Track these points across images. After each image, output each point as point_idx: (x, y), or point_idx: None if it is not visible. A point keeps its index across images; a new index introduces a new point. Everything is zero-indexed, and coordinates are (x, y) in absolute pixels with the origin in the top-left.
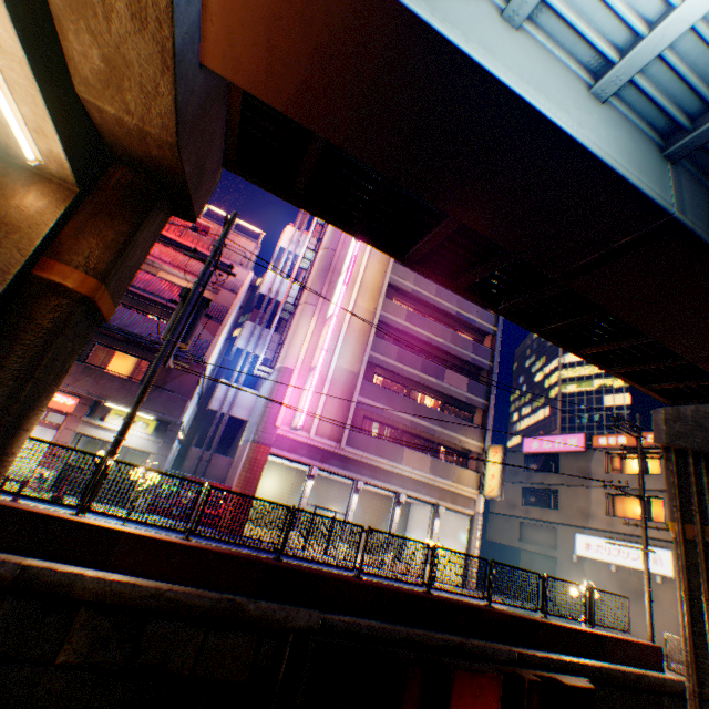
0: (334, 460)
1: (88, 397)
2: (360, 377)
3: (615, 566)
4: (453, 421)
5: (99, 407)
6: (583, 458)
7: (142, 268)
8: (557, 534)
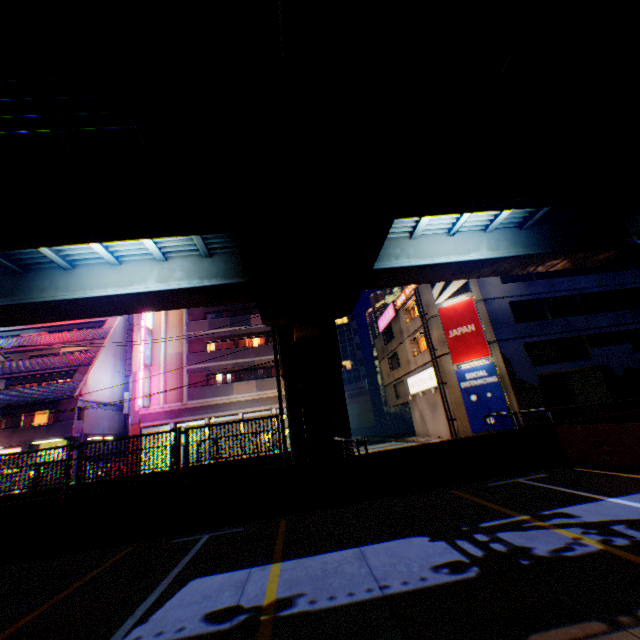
0: (185, 413)
1: (27, 443)
2: (185, 354)
3: (424, 392)
4: (268, 348)
5: (35, 446)
6: (397, 321)
7: (51, 353)
8: (404, 384)
